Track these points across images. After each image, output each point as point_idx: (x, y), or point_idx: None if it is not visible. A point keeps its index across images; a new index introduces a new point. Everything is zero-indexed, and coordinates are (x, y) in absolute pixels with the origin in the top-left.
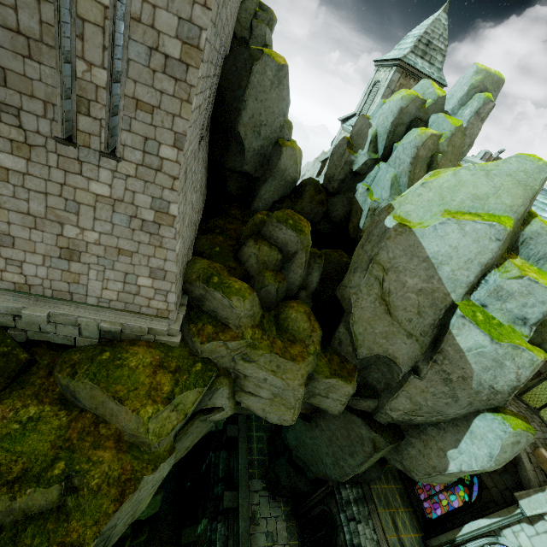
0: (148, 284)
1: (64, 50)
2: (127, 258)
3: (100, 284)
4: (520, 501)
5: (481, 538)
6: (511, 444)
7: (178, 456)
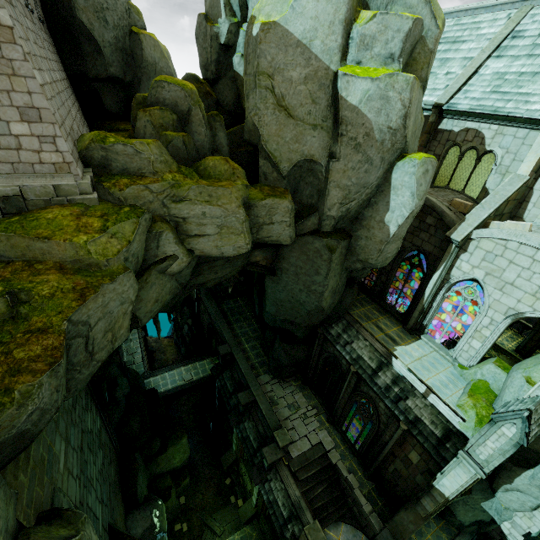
0: (25, 131)
1: None
2: None
3: None
4: (451, 236)
5: (439, 291)
6: (422, 174)
7: (149, 307)
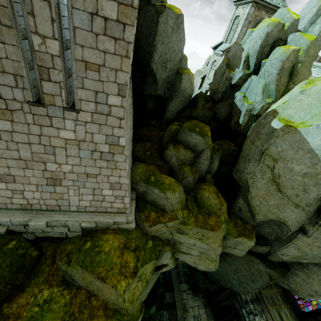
0: (109, 193)
1: (20, 28)
2: (93, 179)
3: (77, 197)
4: None
5: None
6: None
7: (142, 300)
